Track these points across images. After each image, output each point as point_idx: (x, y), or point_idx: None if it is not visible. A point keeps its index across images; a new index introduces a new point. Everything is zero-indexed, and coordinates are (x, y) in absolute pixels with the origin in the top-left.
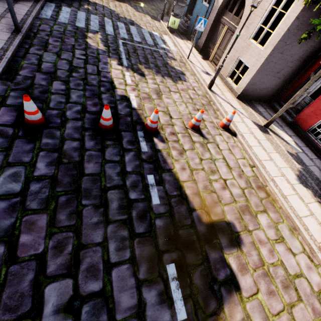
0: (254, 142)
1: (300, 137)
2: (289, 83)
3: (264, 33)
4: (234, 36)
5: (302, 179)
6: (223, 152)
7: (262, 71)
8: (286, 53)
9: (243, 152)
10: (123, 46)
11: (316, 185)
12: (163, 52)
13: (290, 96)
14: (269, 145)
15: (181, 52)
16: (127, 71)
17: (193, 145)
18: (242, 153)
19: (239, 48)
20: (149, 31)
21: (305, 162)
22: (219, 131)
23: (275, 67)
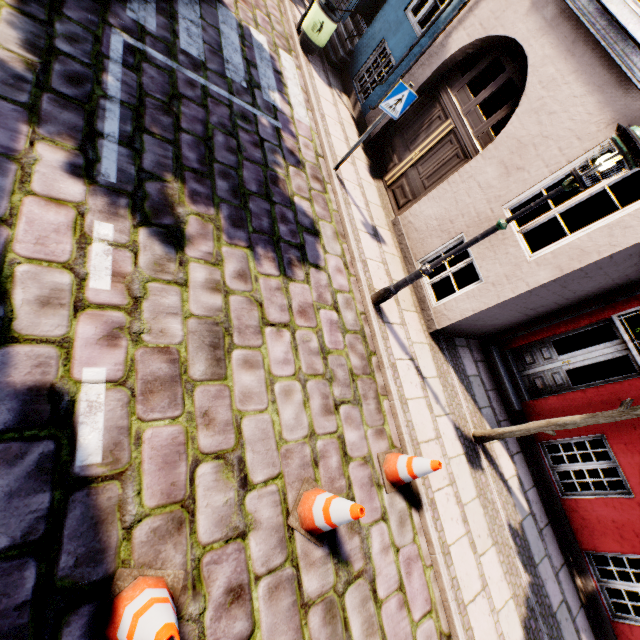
0: (456, 524)
1: (525, 452)
2: (536, 320)
3: (544, 219)
4: (467, 170)
5: (531, 635)
6: (384, 614)
7: (507, 305)
8: (572, 287)
9: (429, 580)
10: (125, 68)
11: (549, 639)
12: (269, 127)
13: (528, 347)
14: (481, 519)
15: (322, 139)
16: (107, 217)
17: (301, 629)
18: (427, 587)
19: (471, 213)
20: (242, 23)
21: (533, 551)
22: (383, 499)
23: (534, 302)
